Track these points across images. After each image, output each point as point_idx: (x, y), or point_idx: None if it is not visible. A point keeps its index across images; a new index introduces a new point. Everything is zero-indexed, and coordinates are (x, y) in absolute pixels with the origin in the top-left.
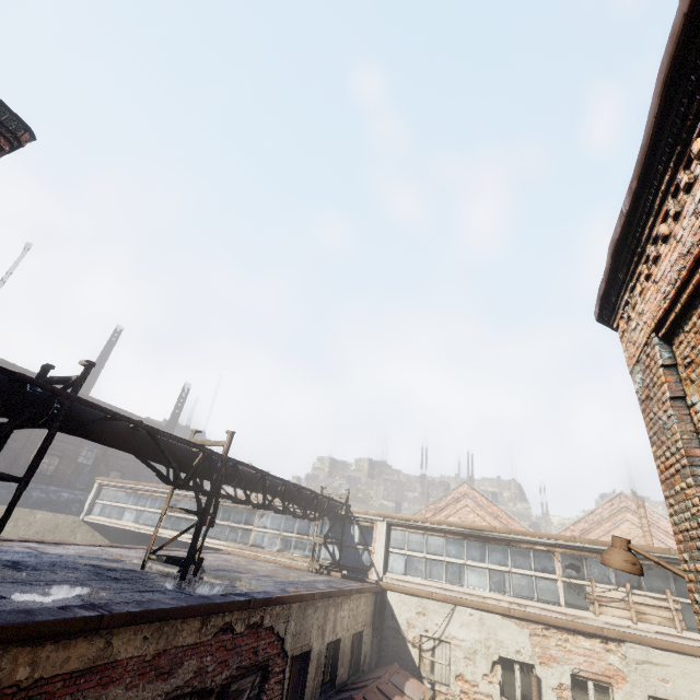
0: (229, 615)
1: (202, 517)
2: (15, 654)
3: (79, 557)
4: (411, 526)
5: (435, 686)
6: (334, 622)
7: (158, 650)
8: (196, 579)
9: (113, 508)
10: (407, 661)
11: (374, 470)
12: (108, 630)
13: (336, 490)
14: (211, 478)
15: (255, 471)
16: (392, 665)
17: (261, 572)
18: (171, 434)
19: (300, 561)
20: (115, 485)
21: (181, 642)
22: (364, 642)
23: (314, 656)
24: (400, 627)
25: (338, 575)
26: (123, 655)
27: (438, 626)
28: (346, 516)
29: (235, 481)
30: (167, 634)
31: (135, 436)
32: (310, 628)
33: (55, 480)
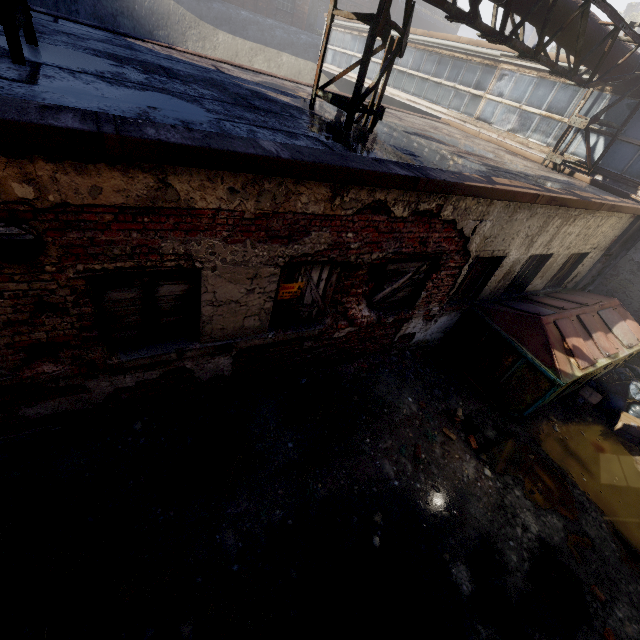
0: (381, 191)
1: (374, 26)
2: None
3: (255, 84)
4: None
5: None
6: (551, 236)
7: (262, 210)
8: (369, 134)
9: (341, 55)
10: (633, 300)
11: None
12: (153, 164)
13: None
14: None
15: None
16: (609, 298)
17: (472, 150)
18: None
19: (534, 150)
20: (341, 24)
21: (300, 208)
22: (583, 264)
23: (507, 263)
24: None
25: (585, 180)
26: (201, 204)
27: None
28: None
29: None
30: (273, 194)
31: None
32: (512, 235)
33: (296, 21)
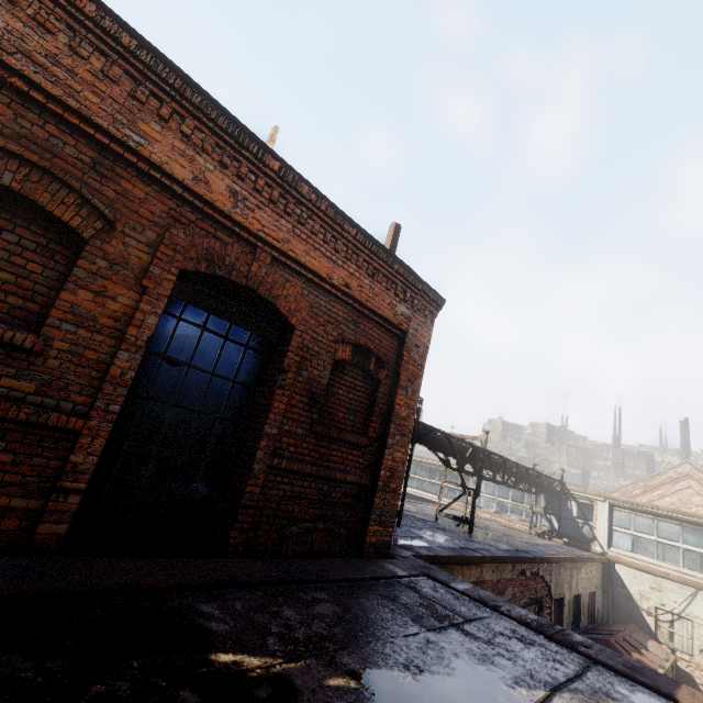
0: (522, 564)
1: (477, 493)
2: (457, 569)
3: None
4: (637, 510)
5: (676, 652)
6: (576, 581)
7: (497, 578)
8: (475, 533)
9: None
10: (641, 625)
11: (553, 435)
12: (480, 564)
13: (512, 453)
14: (474, 464)
15: (497, 457)
16: (628, 625)
17: (501, 531)
18: (457, 437)
19: (518, 524)
20: None
21: (505, 576)
22: (596, 601)
23: (566, 602)
24: (632, 596)
25: (560, 542)
26: (486, 578)
27: (676, 603)
28: (562, 492)
29: (485, 465)
30: (500, 571)
31: (436, 439)
32: (562, 582)
33: None
